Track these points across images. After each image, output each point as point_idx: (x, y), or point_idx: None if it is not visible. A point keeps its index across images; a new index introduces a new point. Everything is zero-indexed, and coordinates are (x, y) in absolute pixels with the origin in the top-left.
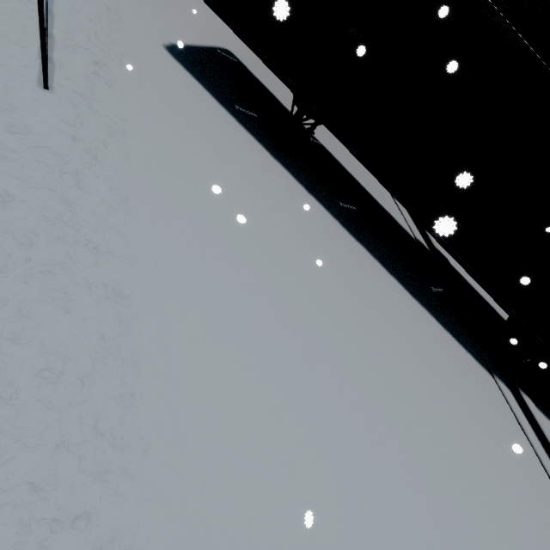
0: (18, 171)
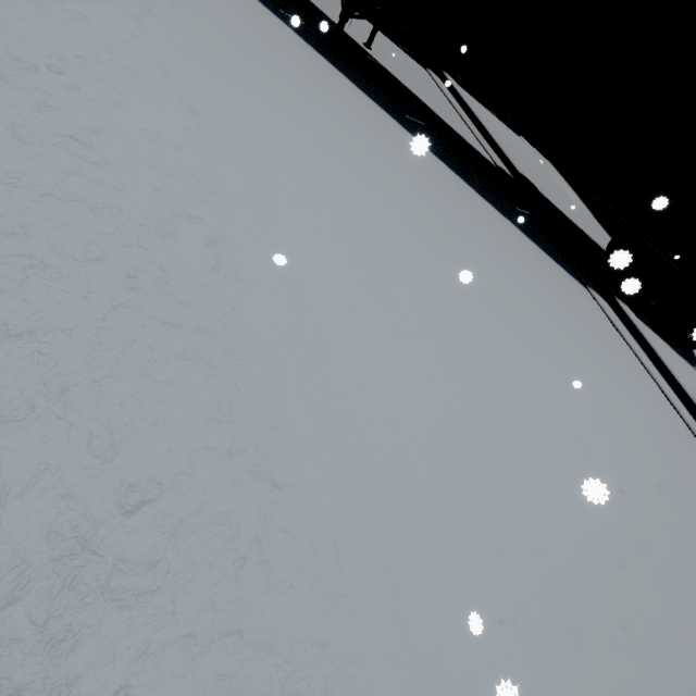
0: (86, 1)
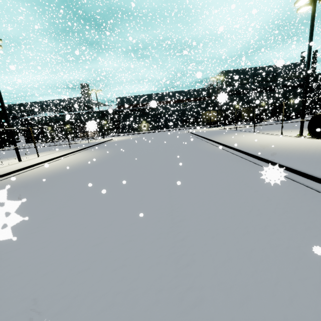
0: None
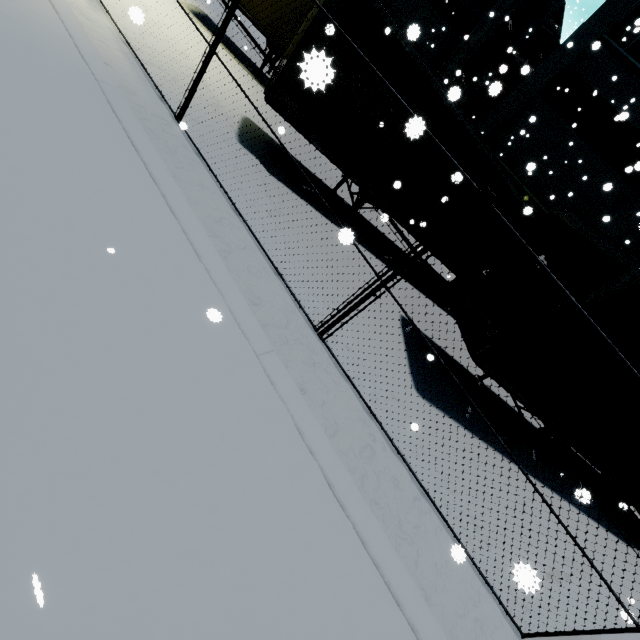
0: None
